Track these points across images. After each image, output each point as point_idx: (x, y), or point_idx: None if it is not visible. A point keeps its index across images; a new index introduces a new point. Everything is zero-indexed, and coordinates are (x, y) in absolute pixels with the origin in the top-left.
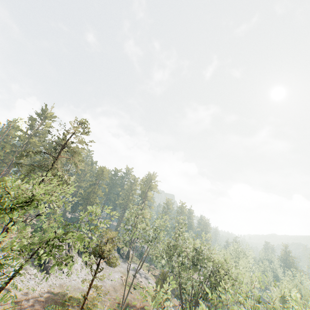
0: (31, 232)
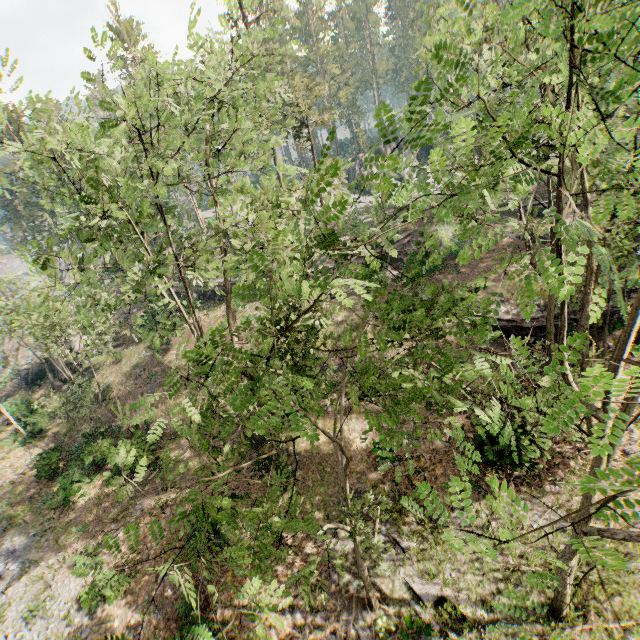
0: None
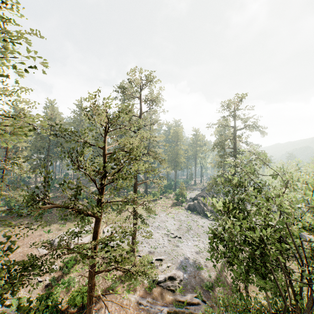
0: (175, 199)
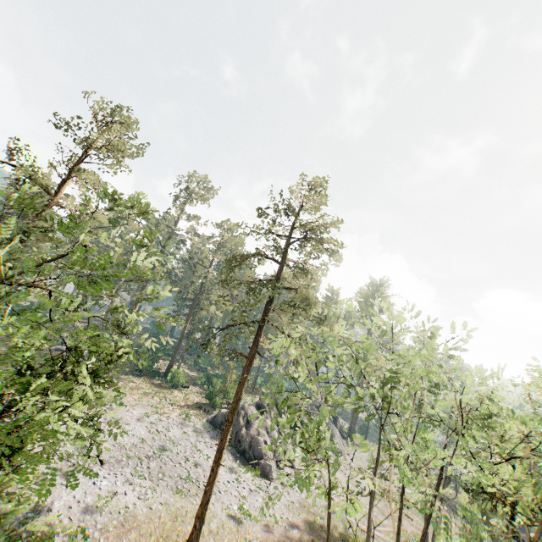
0: (205, 396)
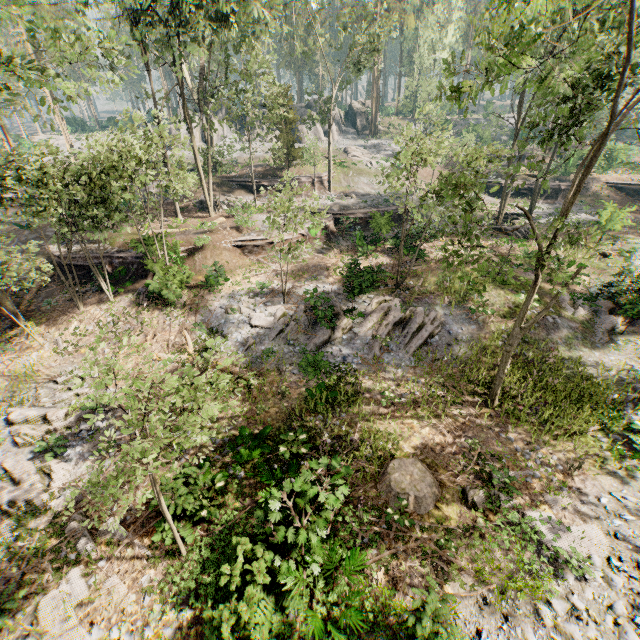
0: None
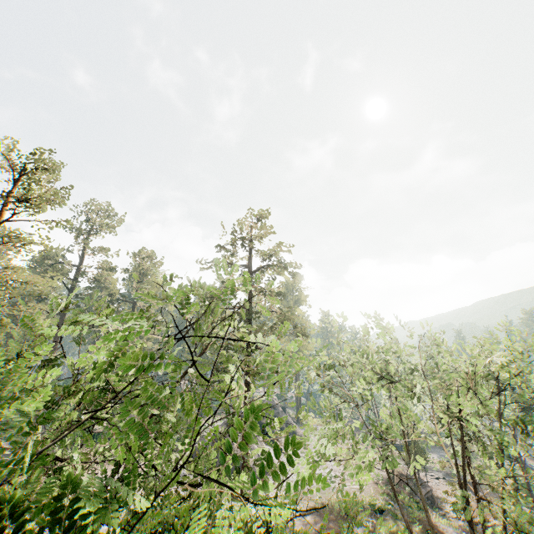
0: None
